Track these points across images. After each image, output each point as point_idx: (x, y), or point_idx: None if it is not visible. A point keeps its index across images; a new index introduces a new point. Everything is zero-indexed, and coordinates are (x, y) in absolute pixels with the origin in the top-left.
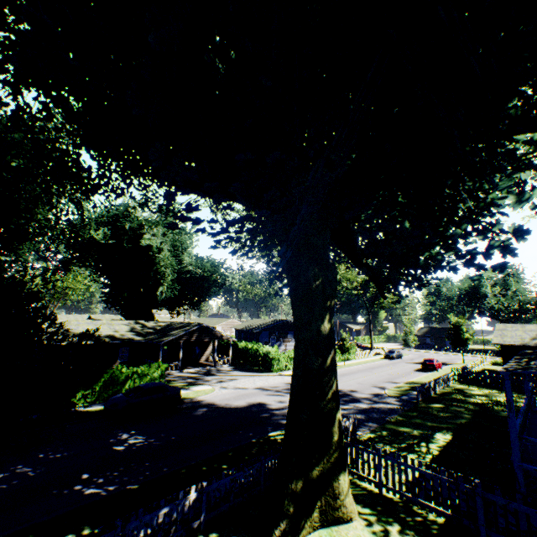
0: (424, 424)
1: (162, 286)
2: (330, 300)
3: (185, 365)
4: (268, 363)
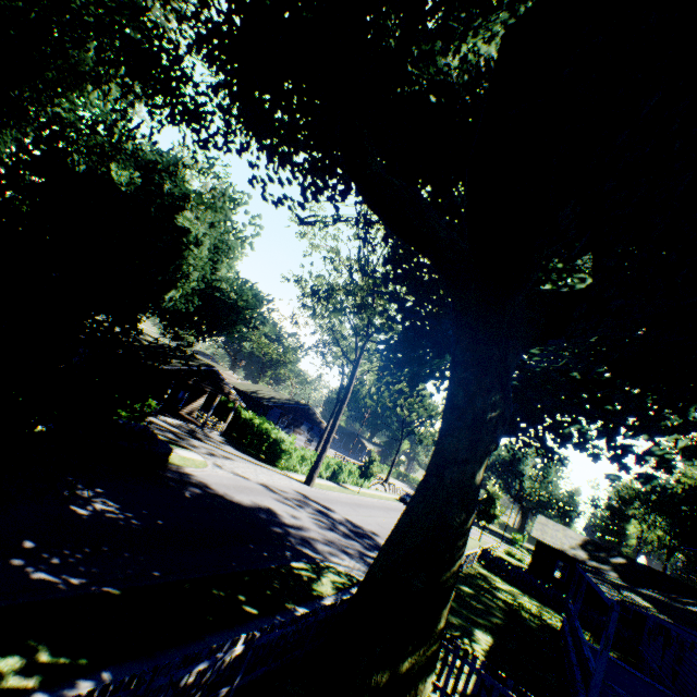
0: (461, 612)
1: (176, 290)
2: (494, 442)
3: (161, 408)
4: (276, 454)
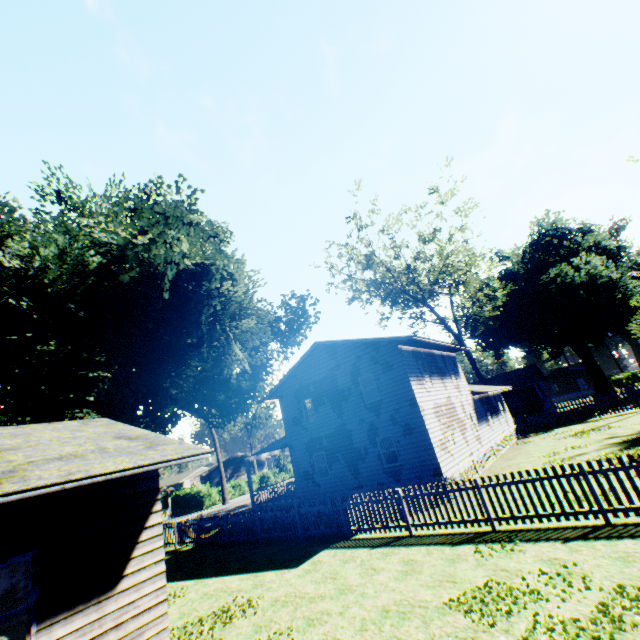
0: None
1: None
2: None
3: None
4: (201, 501)
